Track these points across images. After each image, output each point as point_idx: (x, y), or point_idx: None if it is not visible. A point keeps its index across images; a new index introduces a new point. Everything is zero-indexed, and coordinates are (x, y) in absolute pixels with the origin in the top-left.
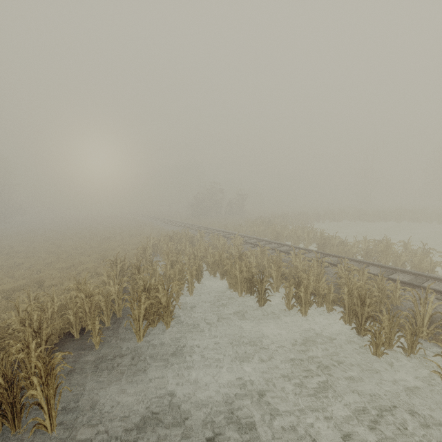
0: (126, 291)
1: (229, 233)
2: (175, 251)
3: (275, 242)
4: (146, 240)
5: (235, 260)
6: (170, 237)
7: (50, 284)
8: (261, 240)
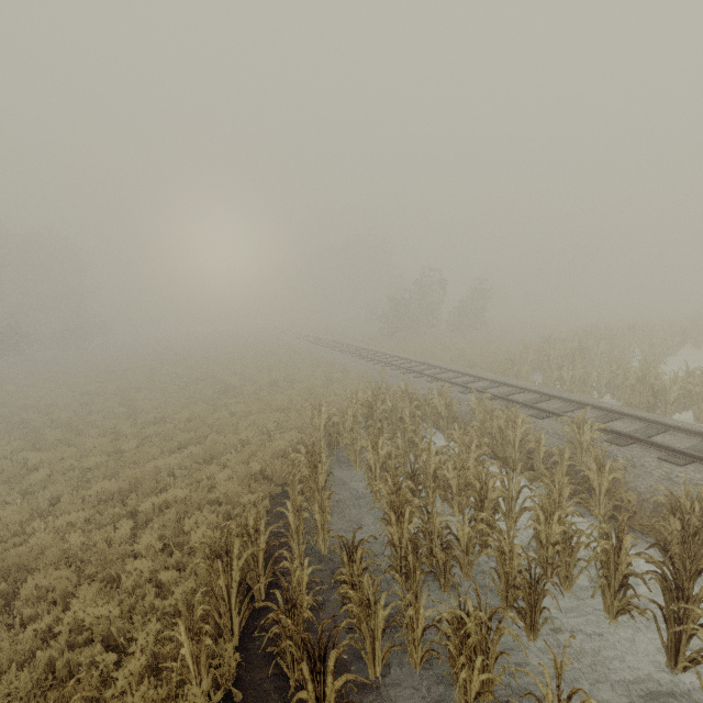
0: (262, 655)
1: (497, 384)
2: (394, 455)
3: (685, 427)
4: (309, 413)
5: (673, 553)
6: (370, 404)
7: (41, 588)
8: (618, 415)
